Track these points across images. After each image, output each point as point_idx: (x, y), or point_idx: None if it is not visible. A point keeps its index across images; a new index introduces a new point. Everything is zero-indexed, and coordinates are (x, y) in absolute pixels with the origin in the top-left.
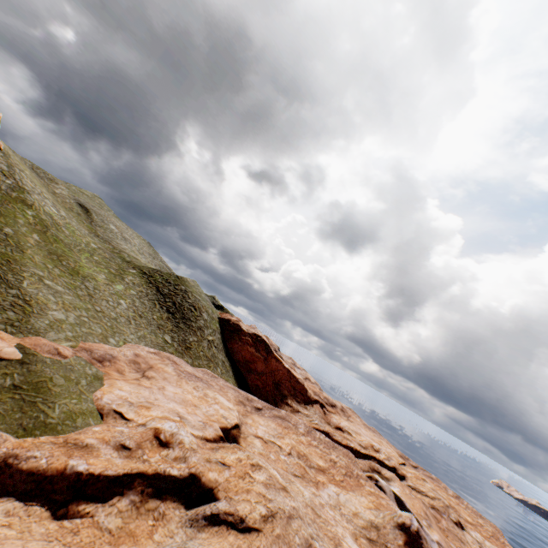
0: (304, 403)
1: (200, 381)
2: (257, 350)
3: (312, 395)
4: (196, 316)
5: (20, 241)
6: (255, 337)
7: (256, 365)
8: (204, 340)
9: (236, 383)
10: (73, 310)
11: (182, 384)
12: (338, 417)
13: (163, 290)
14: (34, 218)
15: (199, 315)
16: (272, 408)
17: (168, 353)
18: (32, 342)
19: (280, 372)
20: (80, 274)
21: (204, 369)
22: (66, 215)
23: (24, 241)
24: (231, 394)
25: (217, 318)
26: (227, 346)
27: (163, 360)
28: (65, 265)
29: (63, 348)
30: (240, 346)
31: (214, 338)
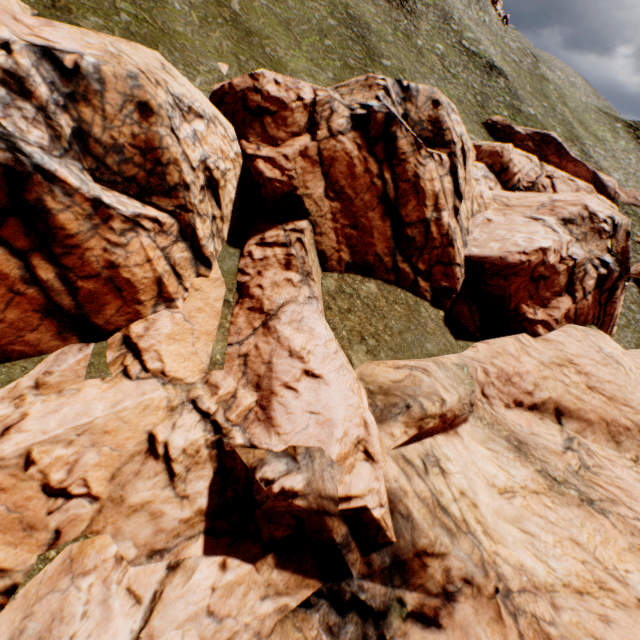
0: None
1: None
2: None
3: None
4: None
5: (567, 119)
6: None
7: None
8: None
9: None
10: (617, 170)
11: None
12: None
13: None
14: (554, 92)
15: None
16: None
17: None
18: (624, 192)
19: None
20: (599, 138)
21: None
22: None
23: (567, 118)
24: None
25: None
26: None
27: None
28: (590, 133)
29: (636, 196)
30: None
31: None
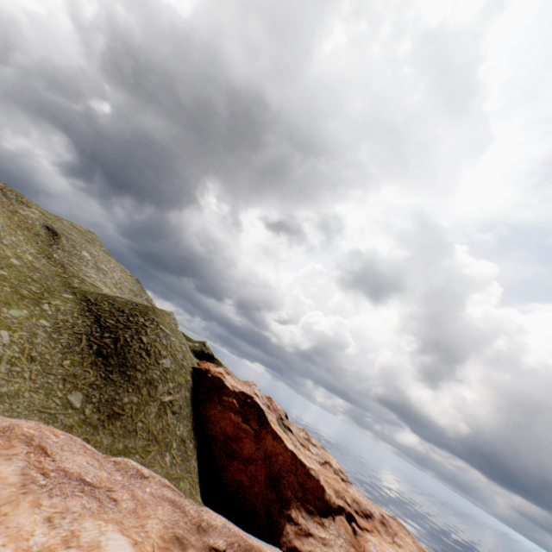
0: (320, 514)
1: (85, 494)
2: (245, 419)
3: (332, 497)
4: (149, 362)
5: None
6: (243, 398)
7: (241, 444)
8: (153, 401)
9: (201, 479)
10: None
11: (15, 512)
12: (377, 539)
13: (106, 323)
14: None
15: (154, 361)
16: (247, 549)
17: (44, 427)
18: None
19: (279, 458)
20: None
21: (122, 459)
22: (2, 226)
23: None
24: (158, 520)
25: (191, 367)
26: (199, 411)
27: (8, 444)
28: None
29: None
30: (218, 412)
31: (175, 399)
